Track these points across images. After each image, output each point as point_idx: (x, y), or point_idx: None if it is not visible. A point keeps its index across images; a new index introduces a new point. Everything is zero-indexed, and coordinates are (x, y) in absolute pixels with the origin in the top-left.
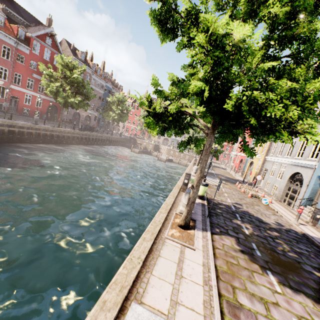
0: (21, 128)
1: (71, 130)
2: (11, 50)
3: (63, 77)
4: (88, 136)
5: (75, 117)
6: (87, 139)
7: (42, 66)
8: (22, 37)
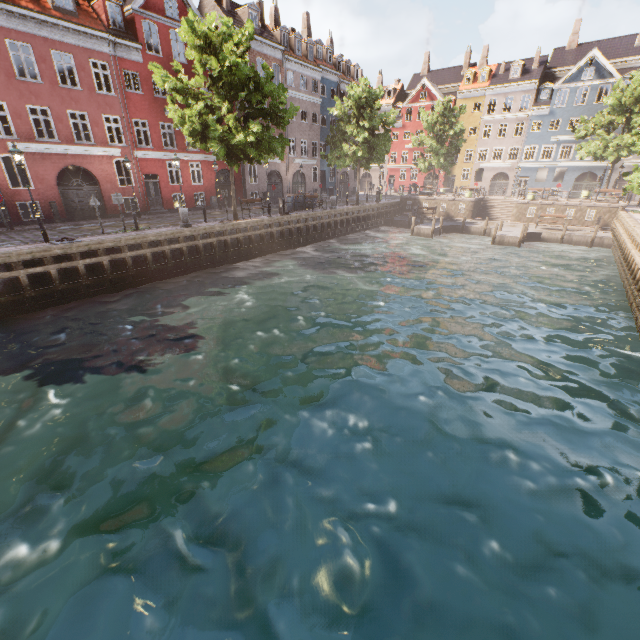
0: (158, 246)
1: (262, 219)
2: (108, 68)
3: (210, 85)
4: (304, 224)
5: (272, 184)
6: (302, 231)
7: (158, 73)
8: (118, 24)
